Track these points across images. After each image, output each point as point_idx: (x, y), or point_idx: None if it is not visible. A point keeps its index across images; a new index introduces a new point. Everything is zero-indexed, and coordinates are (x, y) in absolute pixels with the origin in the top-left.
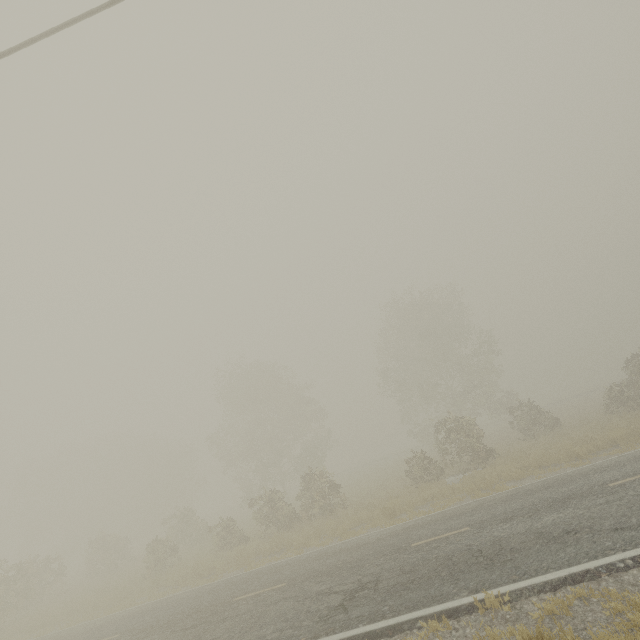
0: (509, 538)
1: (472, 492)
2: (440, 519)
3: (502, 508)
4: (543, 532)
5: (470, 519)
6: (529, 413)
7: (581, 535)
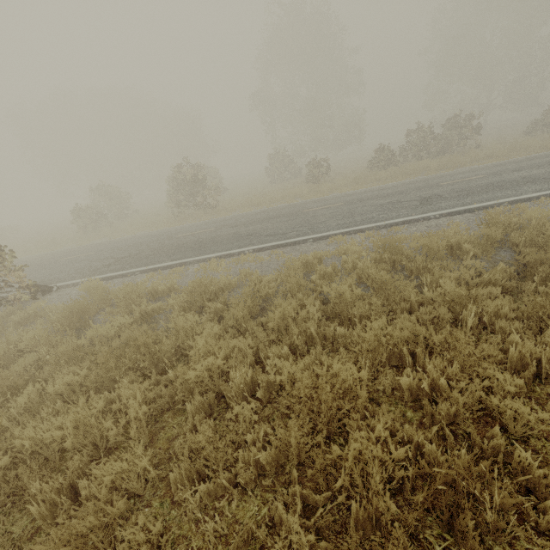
0: None
1: None
2: None
3: None
4: None
5: None
6: None
7: None
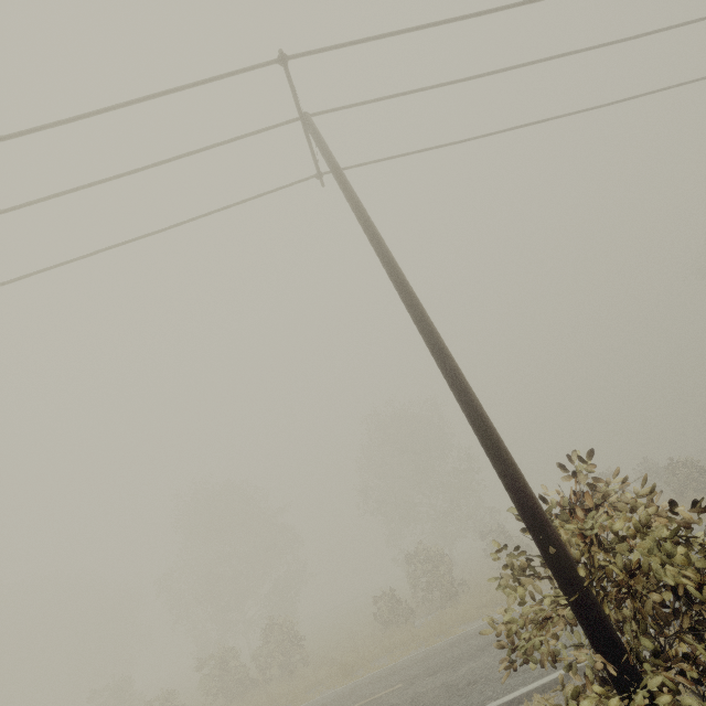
0: (426, 693)
1: (429, 638)
2: (385, 675)
3: (438, 659)
4: (453, 685)
5: (408, 673)
6: (500, 539)
7: (477, 686)
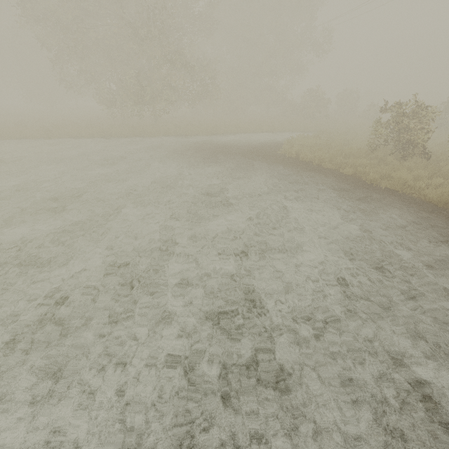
0: None
1: None
2: None
3: None
4: None
5: None
6: None
7: None
